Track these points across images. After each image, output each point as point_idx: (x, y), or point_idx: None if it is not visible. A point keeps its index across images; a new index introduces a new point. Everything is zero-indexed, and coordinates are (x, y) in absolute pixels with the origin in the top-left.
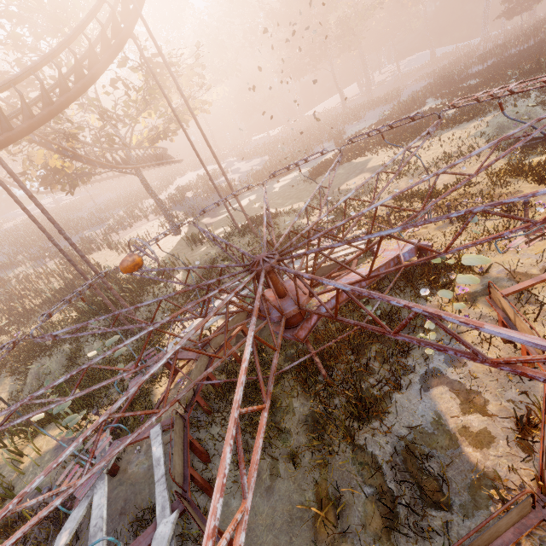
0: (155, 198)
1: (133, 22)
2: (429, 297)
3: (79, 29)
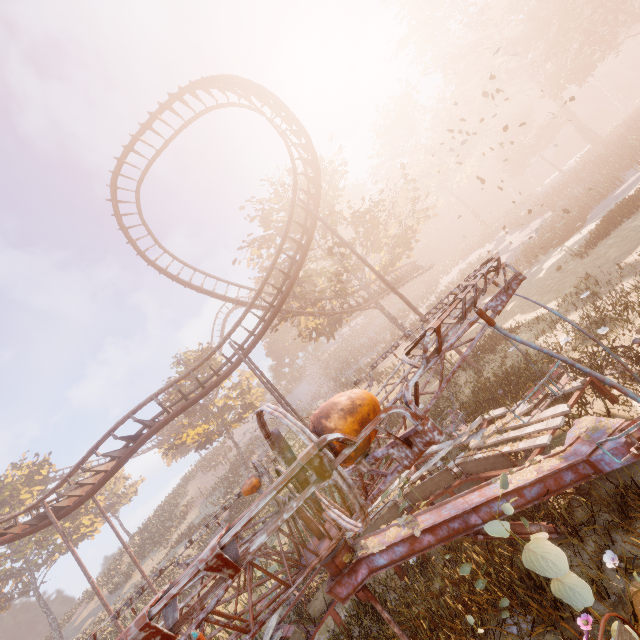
0: (397, 324)
1: (315, 217)
2: (634, 572)
3: (278, 251)
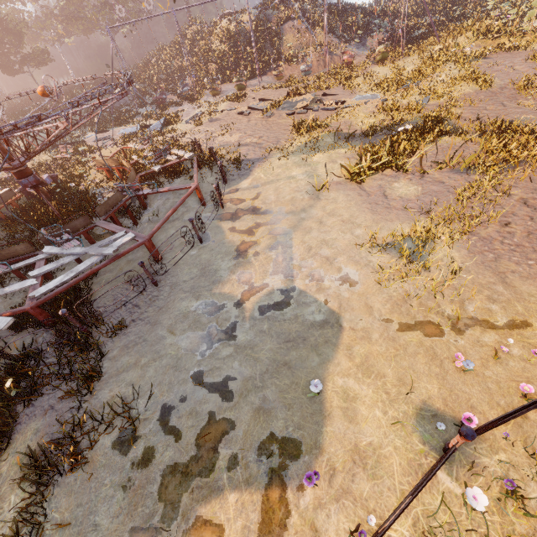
0: None
1: None
2: (76, 188)
3: None
